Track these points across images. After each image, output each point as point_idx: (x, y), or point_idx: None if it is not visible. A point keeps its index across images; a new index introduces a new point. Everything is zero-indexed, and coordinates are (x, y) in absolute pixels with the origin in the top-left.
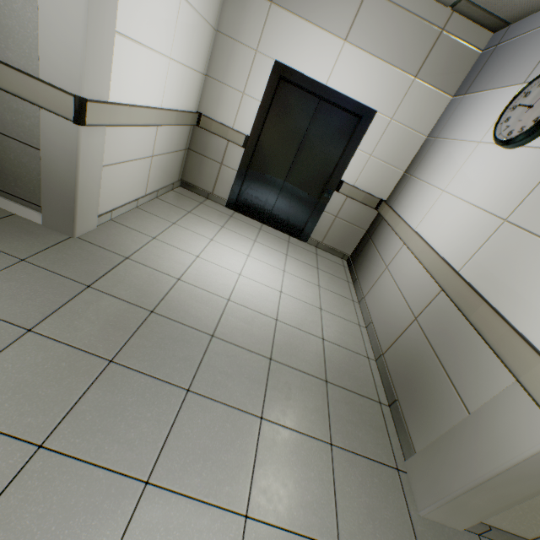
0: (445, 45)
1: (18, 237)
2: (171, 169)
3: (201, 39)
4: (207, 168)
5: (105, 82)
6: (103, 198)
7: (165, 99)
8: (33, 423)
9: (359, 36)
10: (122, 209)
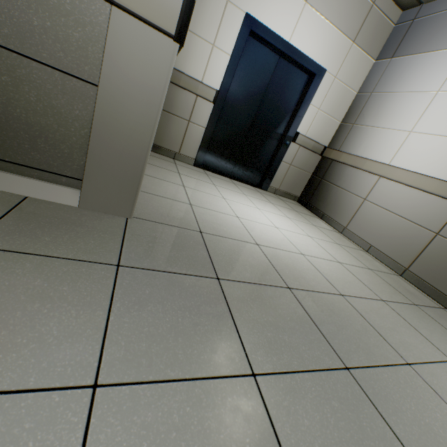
0: (373, 17)
1: (72, 231)
2: None
3: None
4: (174, 126)
5: None
6: None
7: None
8: None
9: None
10: None
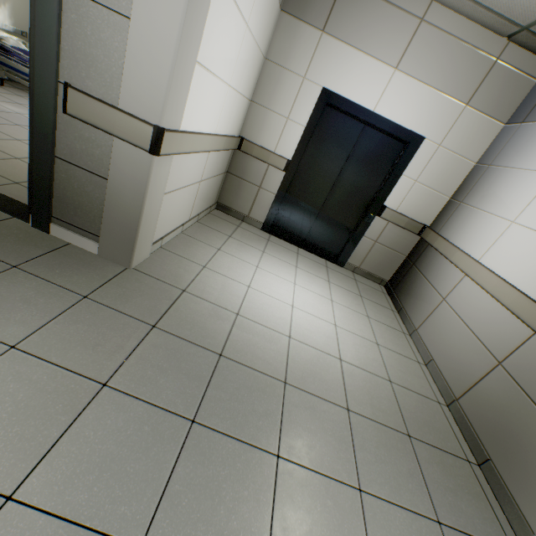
0: (499, 74)
1: (77, 270)
2: (212, 192)
3: (253, 66)
4: (245, 191)
5: (180, 111)
6: (157, 226)
7: (219, 125)
8: (127, 513)
9: (411, 65)
10: (170, 236)
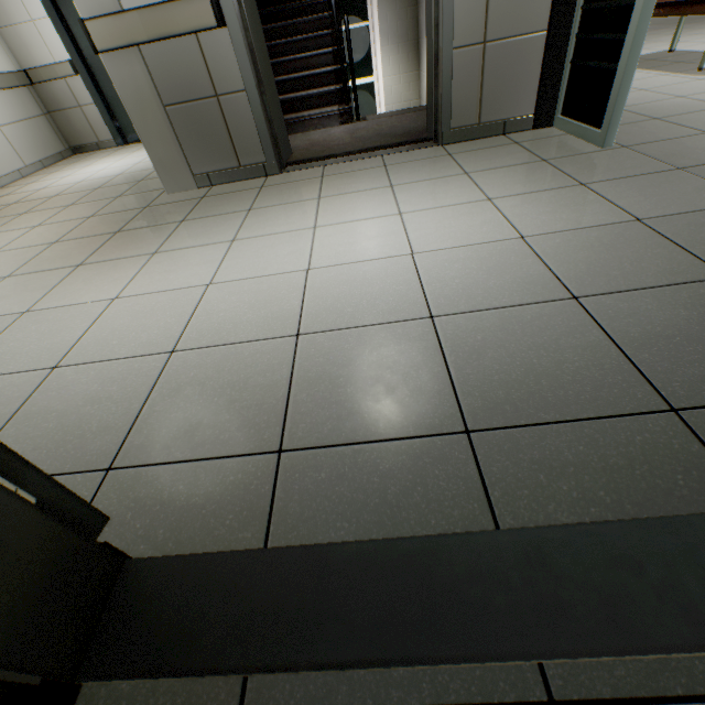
0: None
1: None
2: (42, 138)
3: None
4: (76, 120)
5: None
6: None
7: None
8: None
9: None
10: (6, 180)
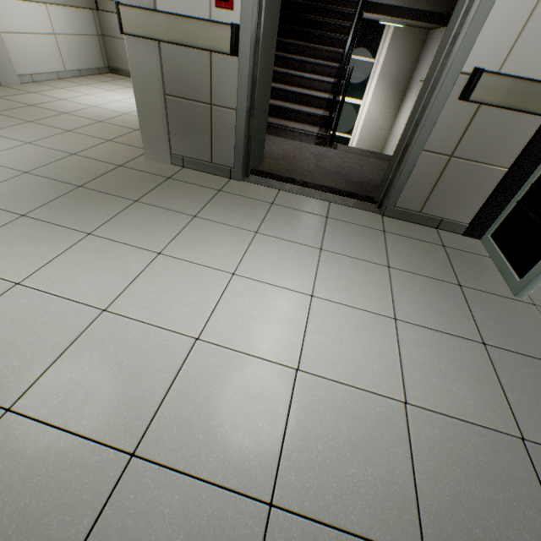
0: None
1: None
2: (89, 53)
3: None
4: (121, 48)
5: None
6: (17, 62)
7: None
8: None
9: None
10: (43, 77)
